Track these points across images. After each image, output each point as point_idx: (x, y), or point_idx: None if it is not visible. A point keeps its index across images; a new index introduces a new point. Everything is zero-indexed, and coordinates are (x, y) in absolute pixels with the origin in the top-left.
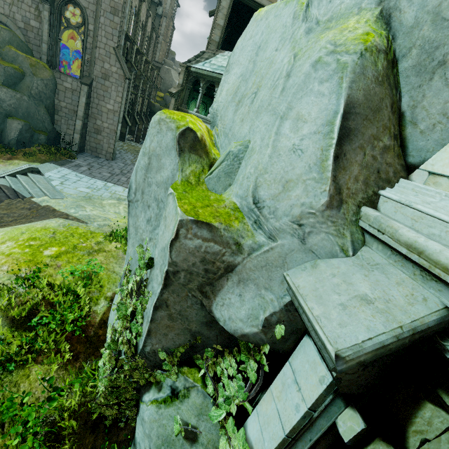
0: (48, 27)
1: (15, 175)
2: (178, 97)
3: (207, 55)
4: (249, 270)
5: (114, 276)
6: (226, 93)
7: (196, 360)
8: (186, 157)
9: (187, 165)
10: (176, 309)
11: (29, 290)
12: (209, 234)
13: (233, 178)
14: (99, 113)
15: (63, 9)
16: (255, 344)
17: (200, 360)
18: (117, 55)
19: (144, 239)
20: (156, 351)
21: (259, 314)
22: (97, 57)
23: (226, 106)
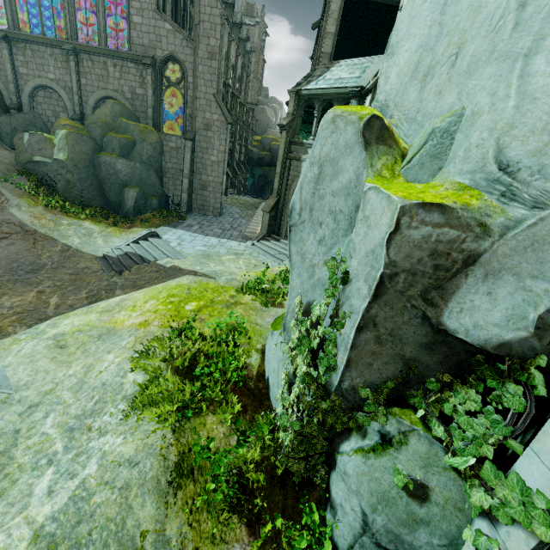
0: (152, 90)
1: (138, 242)
2: (289, 129)
3: (319, 71)
4: (502, 257)
5: (259, 328)
6: (397, 77)
7: (409, 398)
8: (374, 150)
9: (376, 159)
10: (387, 327)
11: (183, 342)
12: (441, 218)
13: (445, 159)
14: (203, 167)
15: (163, 69)
16: (519, 357)
17: (417, 398)
18: (217, 101)
19: (316, 264)
20: (356, 387)
21: (526, 313)
22: (198, 109)
23: (403, 89)
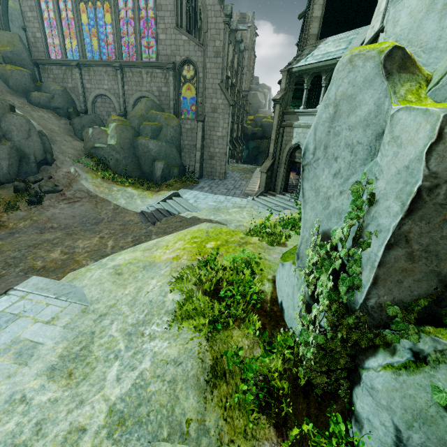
0: (173, 87)
1: (165, 200)
2: (282, 102)
3: (307, 50)
4: None
5: (267, 263)
6: (408, 17)
7: (445, 317)
8: (396, 79)
9: (399, 86)
10: (421, 243)
11: (208, 271)
12: None
13: None
14: (211, 142)
15: (181, 70)
16: None
17: None
18: (222, 89)
19: (331, 196)
20: (383, 305)
21: None
22: (207, 97)
23: (417, 25)
